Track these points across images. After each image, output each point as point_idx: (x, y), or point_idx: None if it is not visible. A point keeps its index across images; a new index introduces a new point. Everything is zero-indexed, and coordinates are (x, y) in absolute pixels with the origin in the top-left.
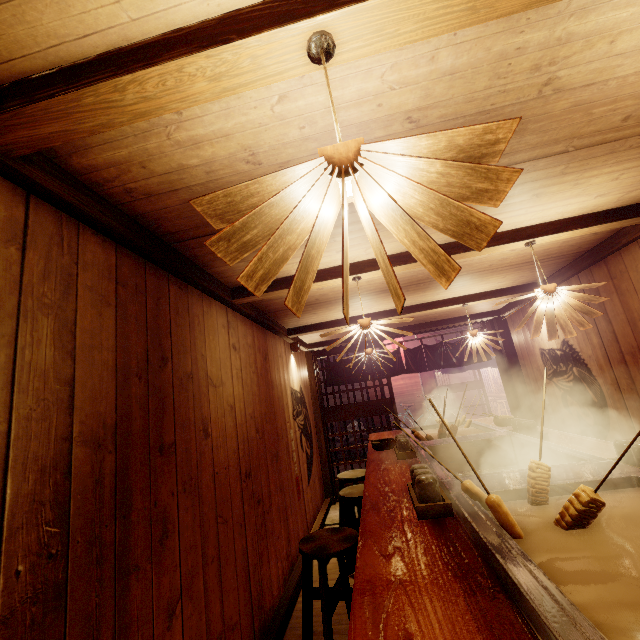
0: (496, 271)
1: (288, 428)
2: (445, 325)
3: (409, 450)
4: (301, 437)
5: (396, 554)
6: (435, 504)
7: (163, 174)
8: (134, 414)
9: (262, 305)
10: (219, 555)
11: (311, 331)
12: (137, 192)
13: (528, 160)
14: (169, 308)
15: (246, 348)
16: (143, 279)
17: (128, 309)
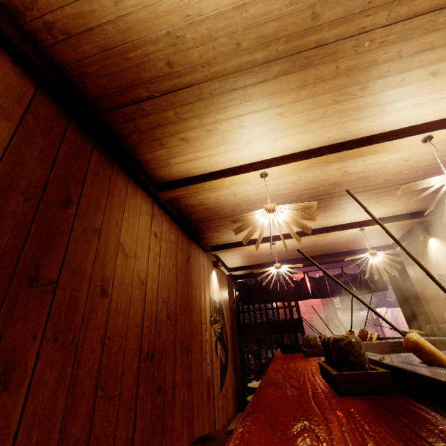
0: (390, 190)
1: (203, 329)
2: (344, 256)
3: (317, 348)
4: (216, 343)
5: (305, 434)
6: (363, 372)
7: (75, 1)
8: (3, 227)
9: (187, 212)
10: (89, 438)
11: (229, 248)
12: (56, 29)
13: (428, 11)
14: (87, 166)
15: (168, 242)
16: (63, 128)
17: (34, 137)
